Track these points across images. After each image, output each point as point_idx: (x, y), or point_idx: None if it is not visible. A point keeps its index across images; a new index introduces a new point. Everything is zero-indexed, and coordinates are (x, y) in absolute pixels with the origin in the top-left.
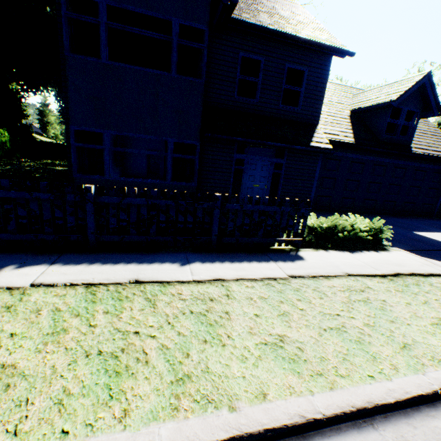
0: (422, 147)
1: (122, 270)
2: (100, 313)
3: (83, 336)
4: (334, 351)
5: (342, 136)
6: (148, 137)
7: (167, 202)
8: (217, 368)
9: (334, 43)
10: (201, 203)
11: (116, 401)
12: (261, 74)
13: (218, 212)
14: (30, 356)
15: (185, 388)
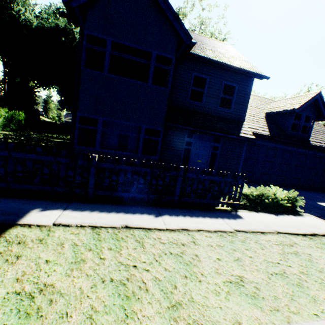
0: (317, 141)
1: (115, 217)
2: (106, 249)
3: (97, 266)
4: (283, 291)
5: (260, 130)
6: (128, 123)
7: (145, 169)
8: (199, 299)
9: (255, 70)
10: (169, 172)
11: (131, 319)
12: (206, 87)
13: (180, 179)
14: (63, 279)
15: (179, 313)
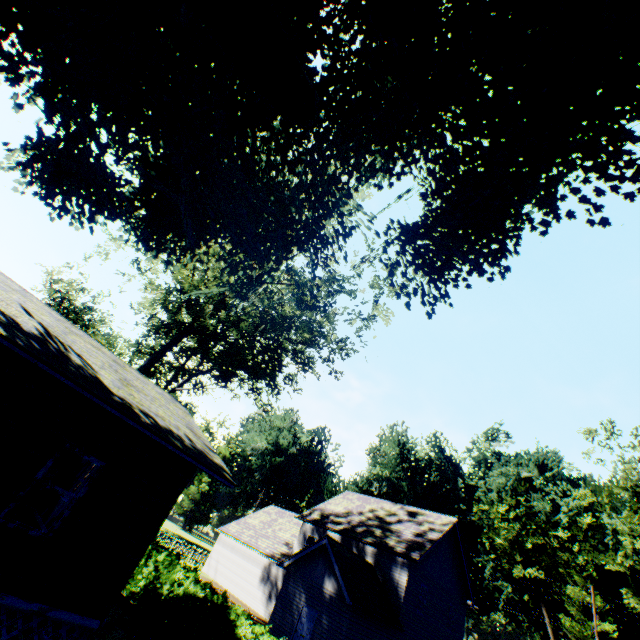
0: None
1: None
2: None
3: None
4: None
5: None
6: None
7: None
8: None
9: None
10: None
11: None
12: None
13: None
14: None
15: None
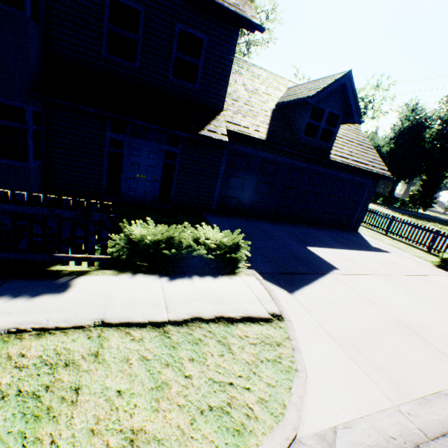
0: (343, 155)
1: None
2: None
3: None
4: None
5: (253, 129)
6: None
7: None
8: None
9: (244, 11)
10: None
11: None
12: (141, 29)
13: None
14: None
15: None
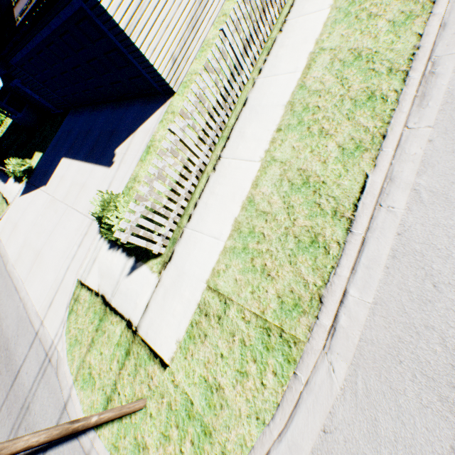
0: None
1: None
2: None
3: None
4: None
5: None
6: None
7: None
8: None
9: None
10: None
11: None
12: None
13: None
14: None
15: None
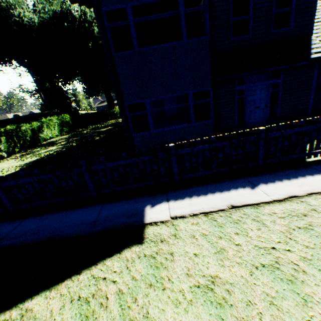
0: None
1: (215, 199)
2: (233, 235)
3: (239, 253)
4: None
5: None
6: (174, 95)
7: (222, 143)
8: None
9: None
10: (248, 138)
11: (311, 303)
12: (251, 9)
13: (262, 142)
14: (220, 269)
15: None
